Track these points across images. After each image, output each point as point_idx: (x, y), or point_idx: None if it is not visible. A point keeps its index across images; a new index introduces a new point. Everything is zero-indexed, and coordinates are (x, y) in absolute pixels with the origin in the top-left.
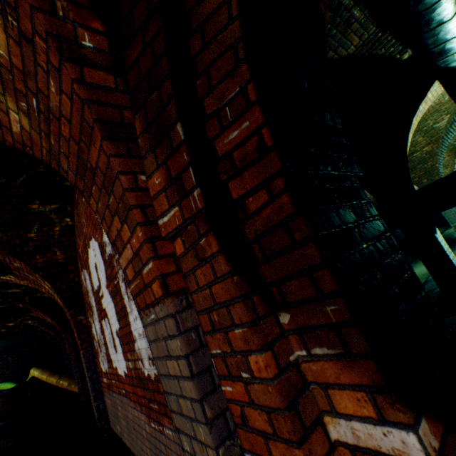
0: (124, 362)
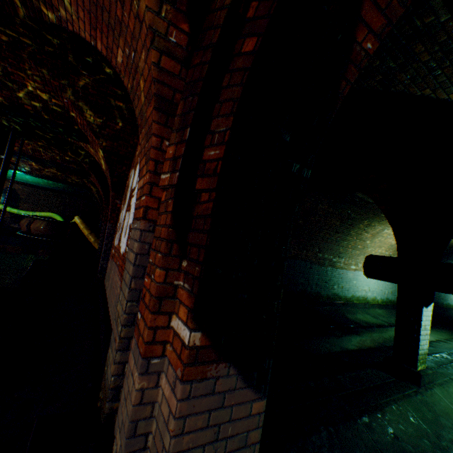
0: (125, 245)
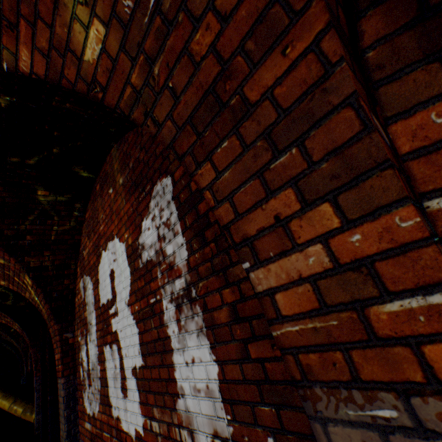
0: (140, 417)
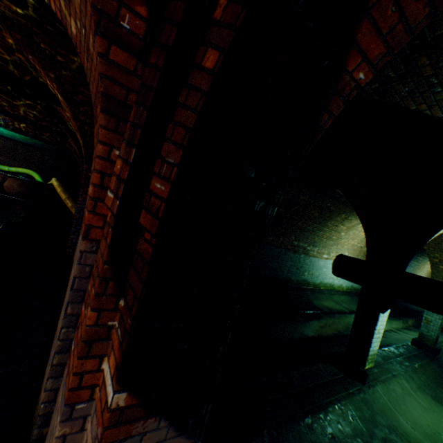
0: None
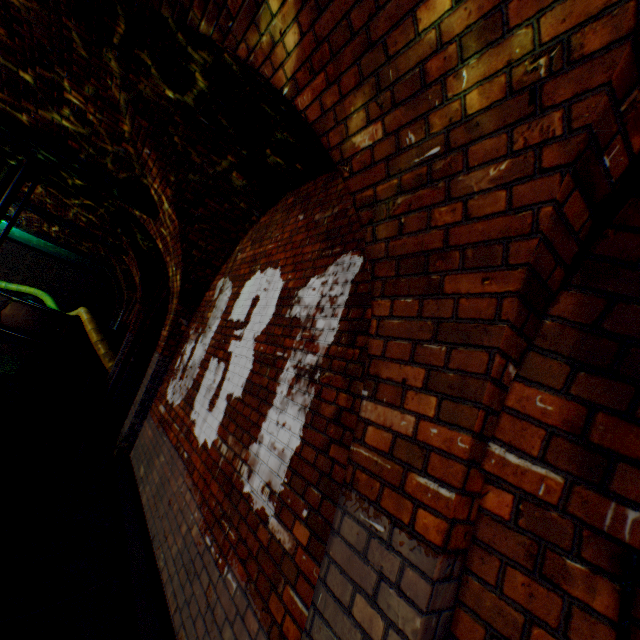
0: (214, 433)
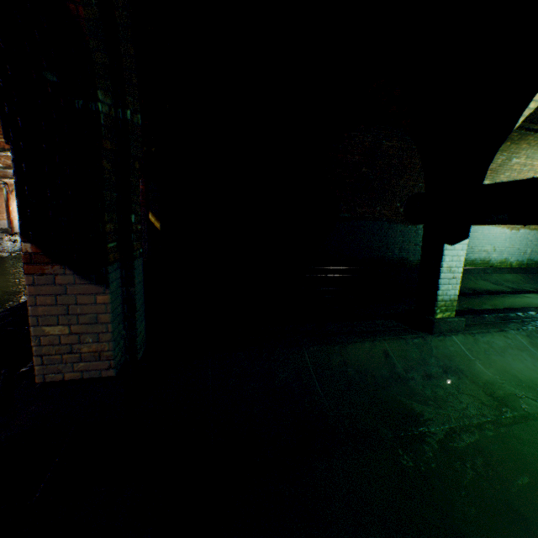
0: None
